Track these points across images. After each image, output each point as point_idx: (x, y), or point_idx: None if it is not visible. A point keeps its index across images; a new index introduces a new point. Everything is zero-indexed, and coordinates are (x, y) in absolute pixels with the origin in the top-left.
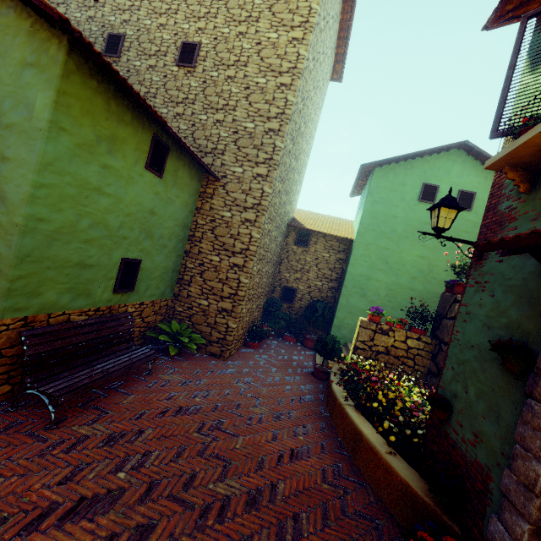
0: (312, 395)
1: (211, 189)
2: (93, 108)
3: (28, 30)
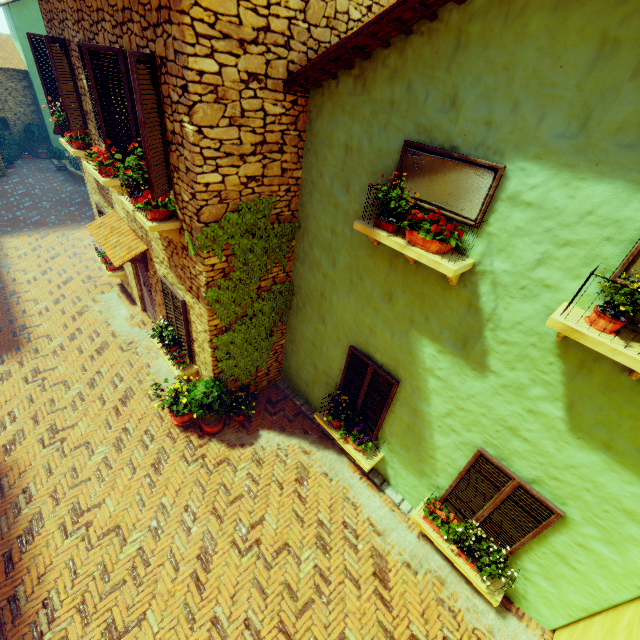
0: (64, 177)
1: None
2: None
3: None
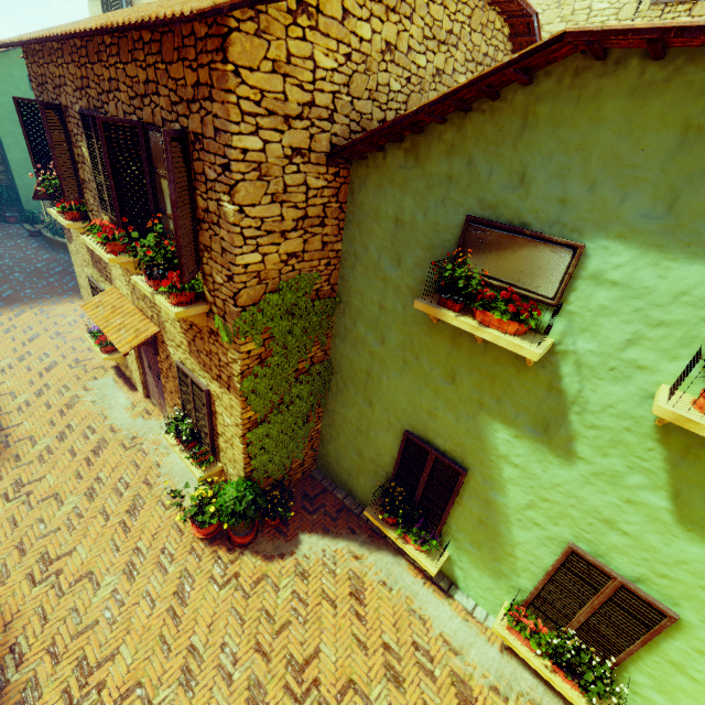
0: (38, 243)
1: None
2: None
3: None
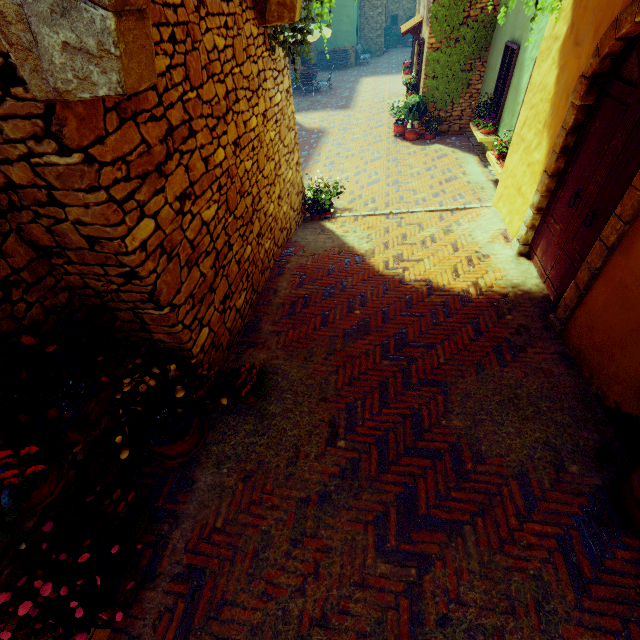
0: None
1: None
2: None
3: None
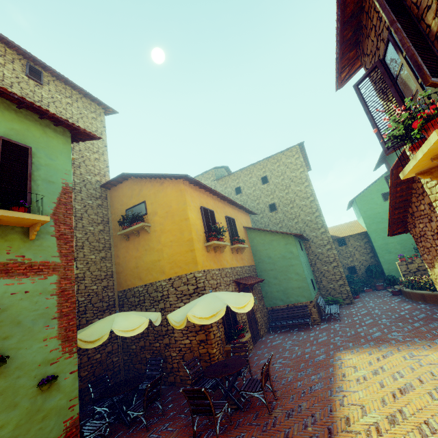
0: (399, 299)
1: (308, 245)
2: (297, 245)
3: (281, 237)
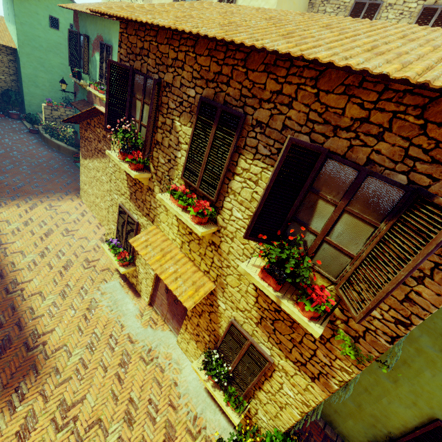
0: (36, 140)
1: None
2: None
3: None
